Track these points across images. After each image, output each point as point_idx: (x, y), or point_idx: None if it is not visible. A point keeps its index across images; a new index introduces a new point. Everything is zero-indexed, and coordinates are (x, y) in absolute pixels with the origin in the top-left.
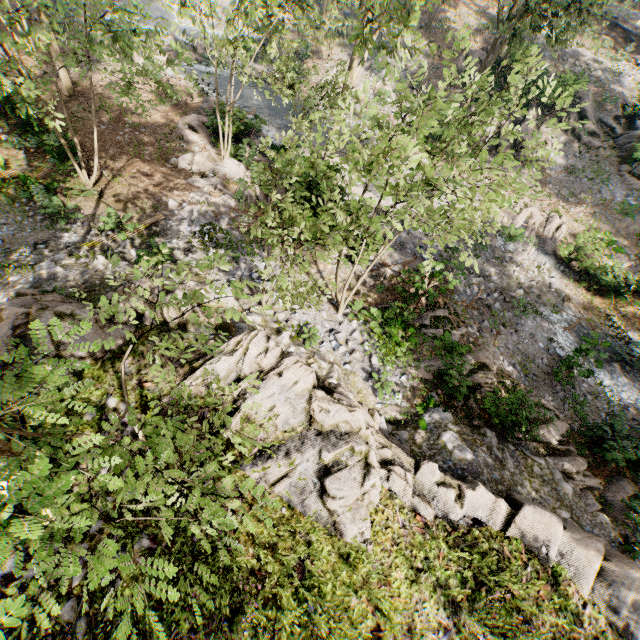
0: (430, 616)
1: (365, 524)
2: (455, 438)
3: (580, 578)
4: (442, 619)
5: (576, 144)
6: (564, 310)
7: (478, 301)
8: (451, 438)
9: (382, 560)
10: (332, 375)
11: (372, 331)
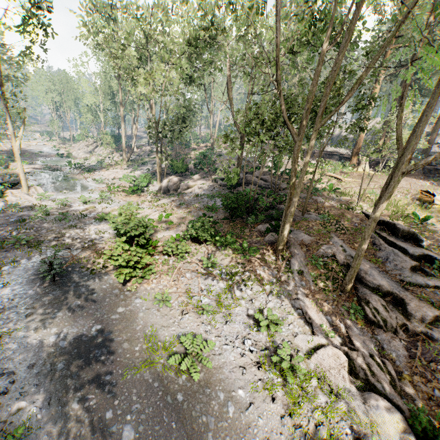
0: None
1: None
2: None
3: None
4: None
5: (215, 185)
6: (72, 251)
7: (3, 238)
8: None
9: None
10: None
11: None
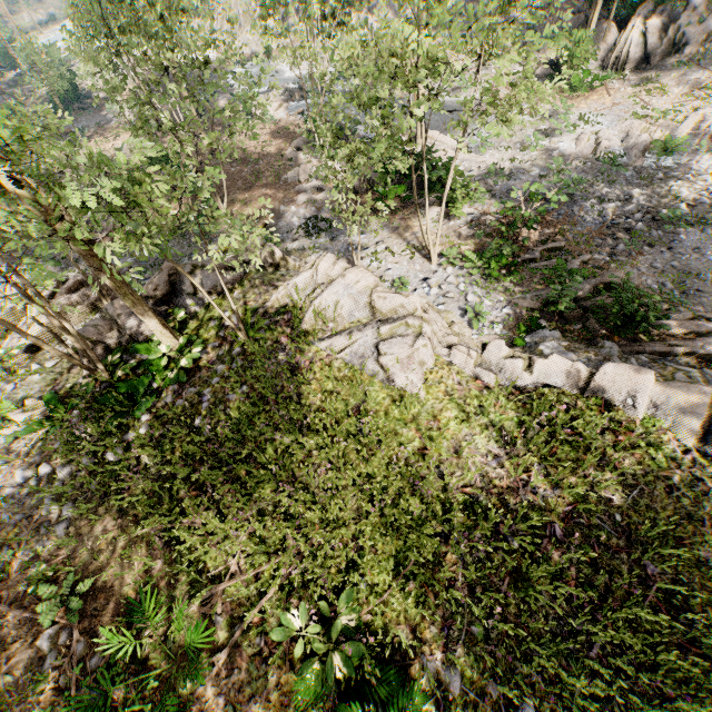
0: (479, 445)
1: (415, 375)
2: (556, 346)
3: (680, 426)
4: (493, 449)
5: None
6: None
7: (611, 227)
8: (550, 347)
9: (433, 405)
10: None
11: (470, 274)
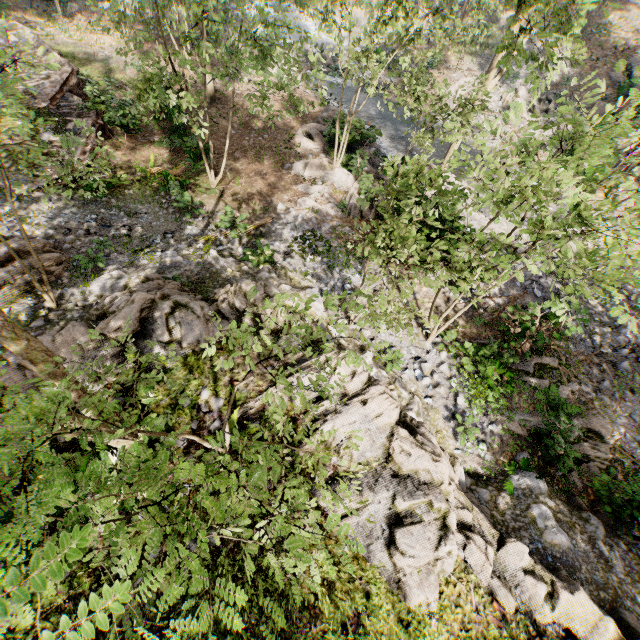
0: None
1: (433, 594)
2: (549, 516)
3: None
4: None
5: None
6: None
7: (599, 355)
8: (543, 514)
9: None
10: (412, 407)
11: (462, 367)
